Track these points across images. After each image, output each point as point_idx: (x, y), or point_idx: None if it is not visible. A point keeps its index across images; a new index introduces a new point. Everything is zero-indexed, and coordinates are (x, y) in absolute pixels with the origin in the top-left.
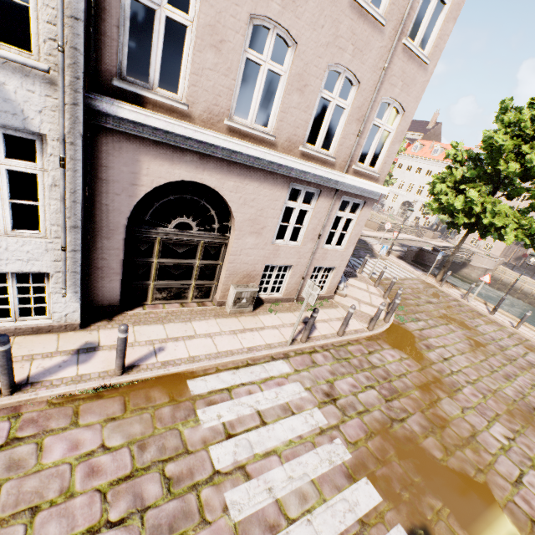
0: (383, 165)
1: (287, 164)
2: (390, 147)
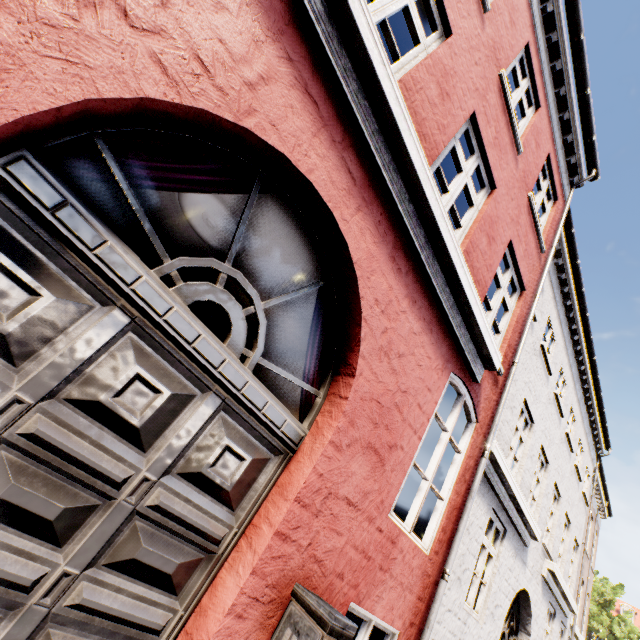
0: (584, 632)
1: (578, 636)
2: (586, 619)
